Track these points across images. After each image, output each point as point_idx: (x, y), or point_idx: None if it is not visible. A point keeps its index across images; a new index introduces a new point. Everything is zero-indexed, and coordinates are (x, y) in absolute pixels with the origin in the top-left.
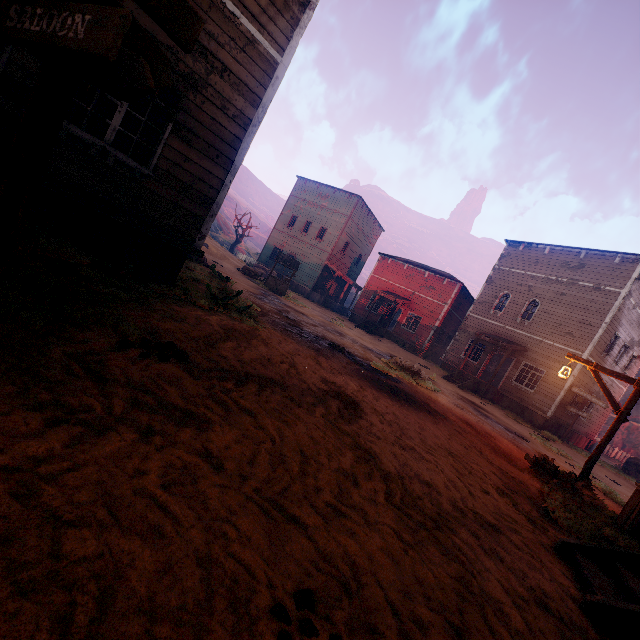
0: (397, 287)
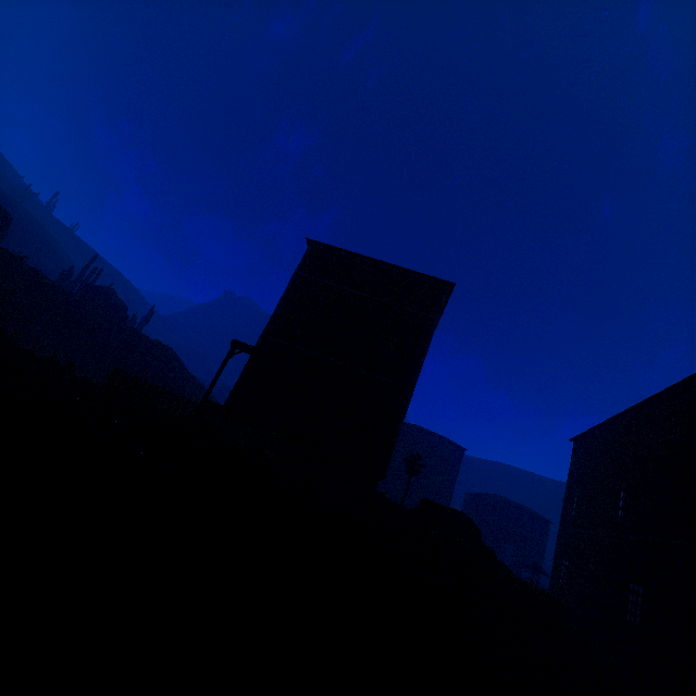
0: (505, 525)
